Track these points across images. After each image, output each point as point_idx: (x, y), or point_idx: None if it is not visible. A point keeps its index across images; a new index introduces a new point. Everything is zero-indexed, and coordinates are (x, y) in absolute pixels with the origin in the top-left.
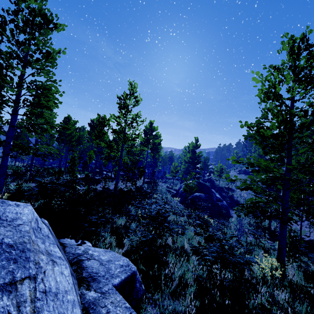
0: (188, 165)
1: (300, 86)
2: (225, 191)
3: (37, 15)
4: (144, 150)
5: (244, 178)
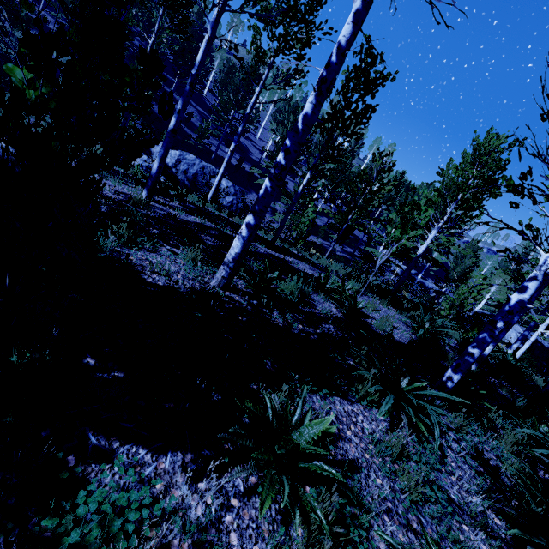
0: None
1: None
2: None
3: None
4: None
5: None
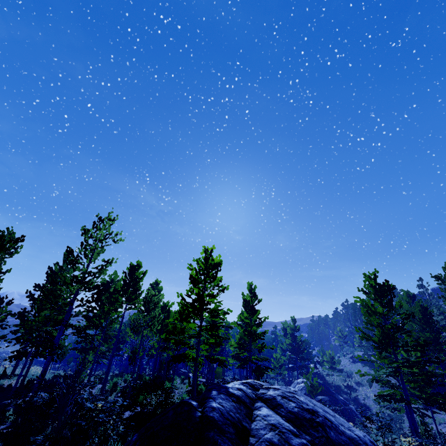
0: (290, 354)
1: (384, 308)
2: (344, 391)
3: (216, 265)
4: (273, 348)
5: (361, 368)
